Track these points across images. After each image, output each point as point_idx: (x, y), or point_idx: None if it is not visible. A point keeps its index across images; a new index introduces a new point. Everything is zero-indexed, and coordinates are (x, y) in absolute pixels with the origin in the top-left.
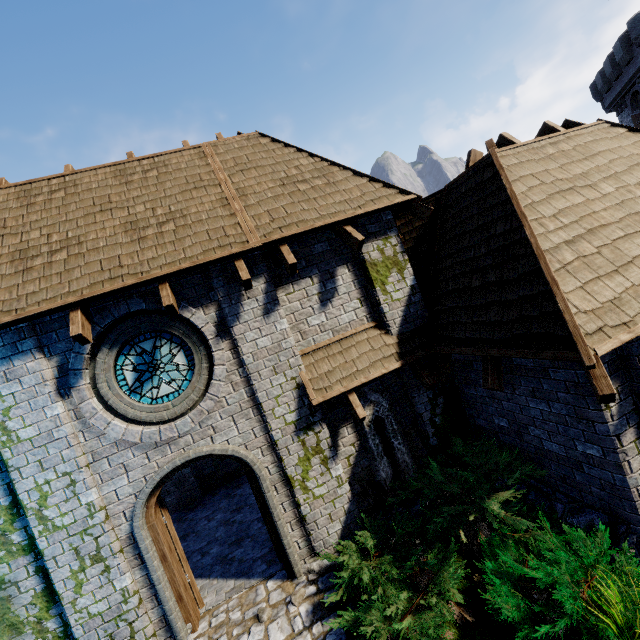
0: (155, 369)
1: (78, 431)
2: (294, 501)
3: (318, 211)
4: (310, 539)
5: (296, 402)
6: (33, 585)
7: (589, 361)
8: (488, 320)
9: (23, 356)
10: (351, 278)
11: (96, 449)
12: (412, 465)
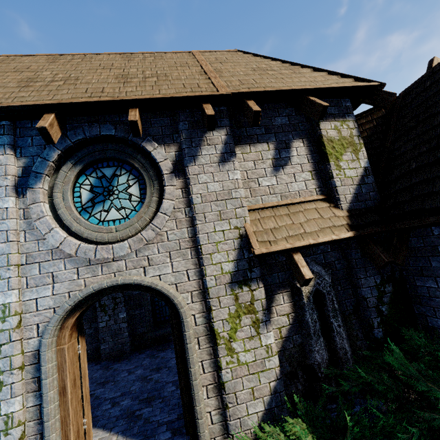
0: (109, 194)
1: (21, 230)
2: (215, 362)
3: (284, 84)
4: (226, 414)
5: (236, 252)
6: None
7: None
8: None
9: None
10: (305, 152)
11: (32, 252)
12: (351, 355)
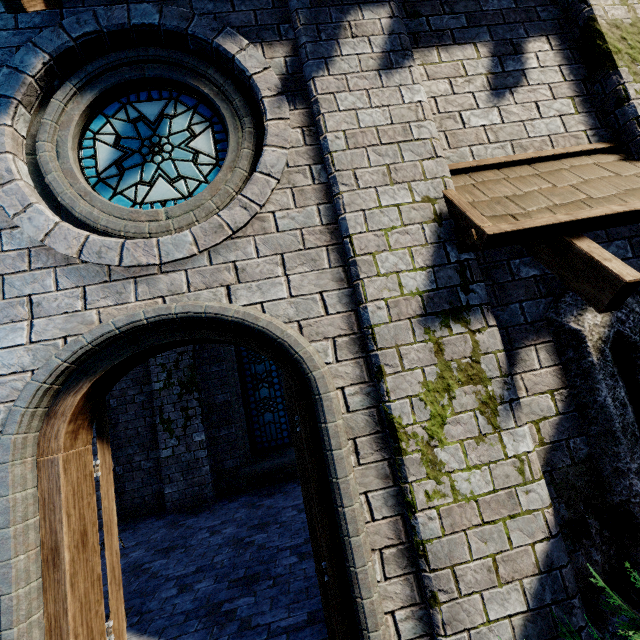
0: (153, 152)
1: None
2: (397, 495)
3: None
4: (432, 618)
5: (430, 250)
6: None
7: None
8: None
9: None
10: (555, 60)
11: None
12: None
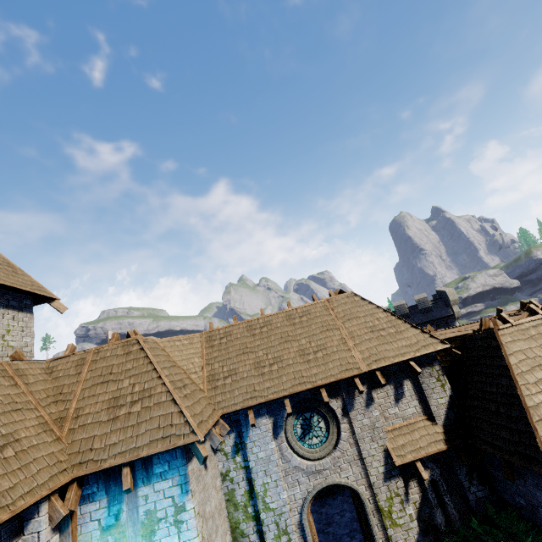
0: (310, 428)
1: (279, 458)
2: (383, 525)
3: (394, 351)
4: None
5: (384, 460)
6: (255, 539)
7: None
8: (501, 435)
9: (261, 416)
10: (412, 387)
11: (286, 469)
12: (458, 518)
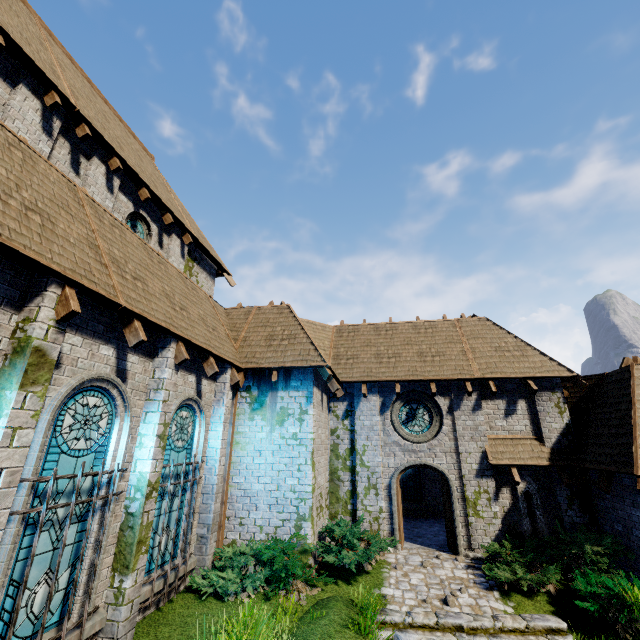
0: (414, 417)
1: (381, 431)
2: (466, 513)
3: (513, 369)
4: (471, 538)
5: (480, 460)
6: (348, 486)
7: (636, 473)
8: (605, 452)
9: (373, 394)
10: (526, 407)
11: (385, 441)
12: (547, 533)
